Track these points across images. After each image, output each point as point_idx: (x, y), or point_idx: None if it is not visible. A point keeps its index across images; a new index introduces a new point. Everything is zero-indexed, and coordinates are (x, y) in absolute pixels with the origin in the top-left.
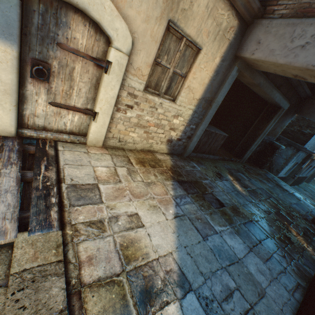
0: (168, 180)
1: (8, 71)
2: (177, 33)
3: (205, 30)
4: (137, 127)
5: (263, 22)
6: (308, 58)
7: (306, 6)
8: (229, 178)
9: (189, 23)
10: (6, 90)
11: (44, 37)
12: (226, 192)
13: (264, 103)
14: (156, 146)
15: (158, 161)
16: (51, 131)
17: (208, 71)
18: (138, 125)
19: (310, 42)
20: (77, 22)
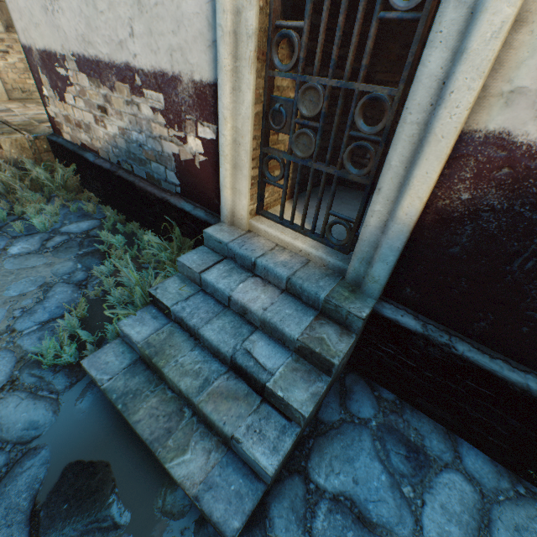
0: None
1: None
2: None
3: None
4: (30, 73)
5: None
6: None
7: None
8: None
9: None
10: None
11: None
12: None
13: None
14: None
15: None
16: None
17: None
18: (29, 70)
19: None
20: None
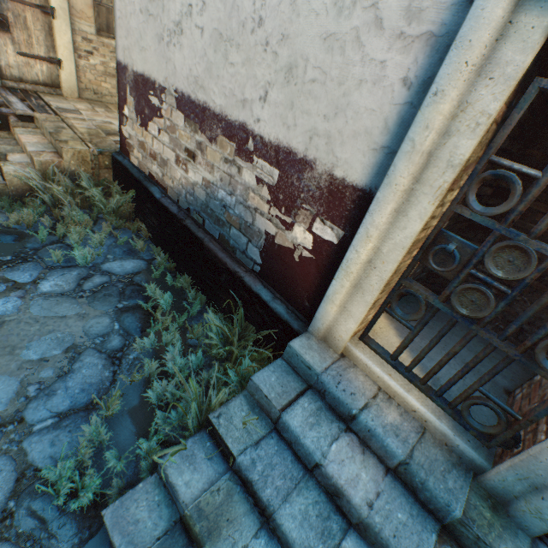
0: None
1: None
2: None
3: None
4: (107, 77)
5: None
6: None
7: None
8: None
9: None
10: None
11: None
12: None
13: None
14: None
15: None
16: (28, 83)
17: None
18: (107, 74)
19: None
20: None
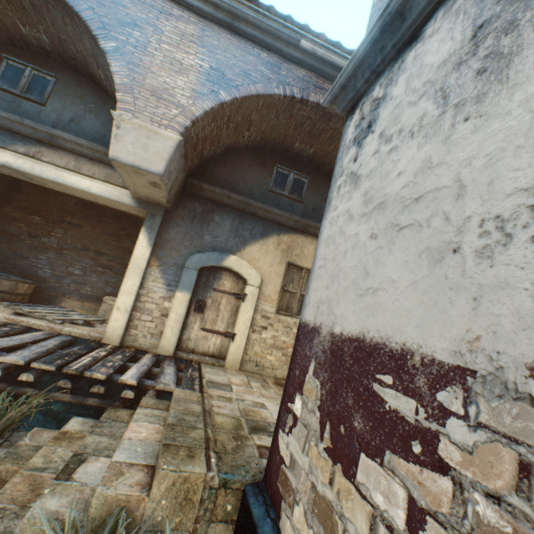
0: None
1: (183, 307)
2: (297, 268)
3: None
4: (274, 348)
5: None
6: None
7: None
8: None
9: (304, 261)
10: (178, 319)
11: (206, 286)
12: None
13: None
14: None
15: None
16: (197, 354)
17: None
18: (274, 346)
19: None
20: (226, 275)
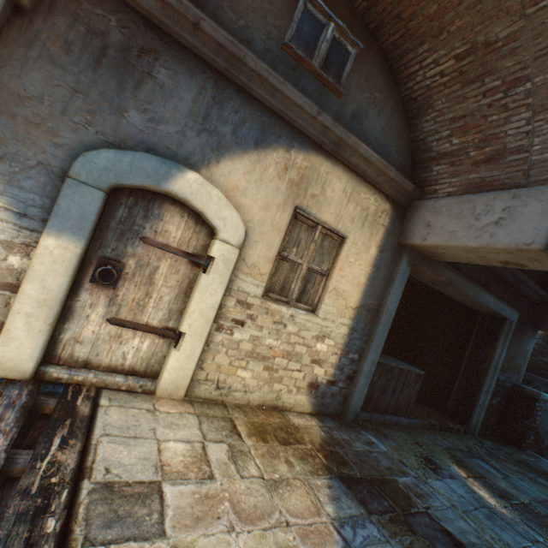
0: (317, 476)
1: (60, 272)
2: (308, 221)
3: (348, 216)
4: (251, 358)
5: (426, 203)
6: (512, 236)
7: (477, 180)
8: (457, 473)
9: (324, 209)
10: (46, 299)
11: (125, 230)
12: (462, 510)
13: (470, 313)
14: (288, 398)
15: (294, 429)
16: (96, 369)
17: (363, 266)
18: (253, 354)
19: (504, 216)
20: (172, 214)
